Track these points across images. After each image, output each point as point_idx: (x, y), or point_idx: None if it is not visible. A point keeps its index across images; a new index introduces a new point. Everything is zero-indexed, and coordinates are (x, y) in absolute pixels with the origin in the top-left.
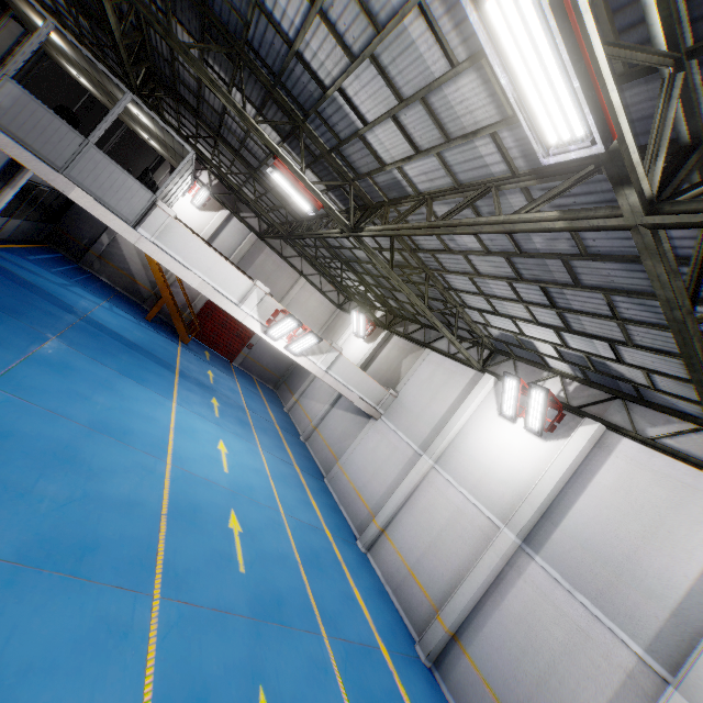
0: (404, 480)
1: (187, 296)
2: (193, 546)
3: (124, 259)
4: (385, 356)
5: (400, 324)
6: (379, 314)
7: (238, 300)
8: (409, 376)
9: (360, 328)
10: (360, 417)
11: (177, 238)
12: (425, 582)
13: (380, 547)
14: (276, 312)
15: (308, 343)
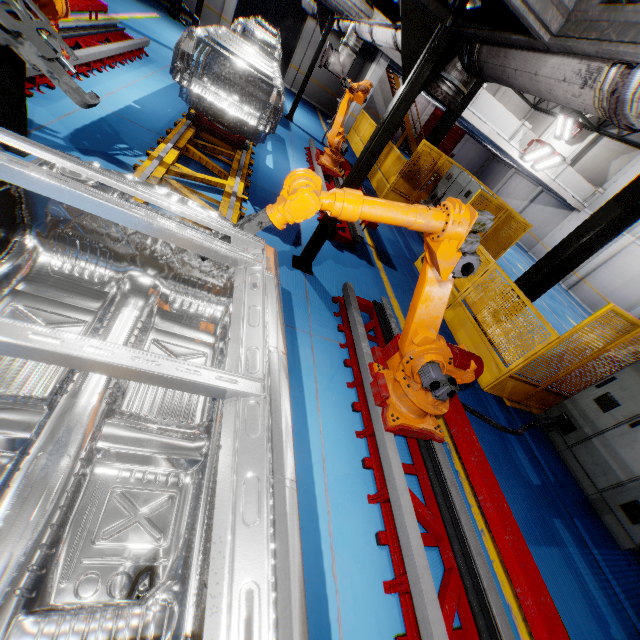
0: (605, 251)
1: (413, 122)
2: (519, 272)
3: (372, 100)
4: (590, 158)
5: (612, 126)
6: (586, 115)
7: (509, 138)
8: (617, 176)
9: (565, 132)
10: (561, 210)
11: (482, 103)
12: (614, 302)
13: (579, 287)
14: (531, 142)
15: (551, 162)
